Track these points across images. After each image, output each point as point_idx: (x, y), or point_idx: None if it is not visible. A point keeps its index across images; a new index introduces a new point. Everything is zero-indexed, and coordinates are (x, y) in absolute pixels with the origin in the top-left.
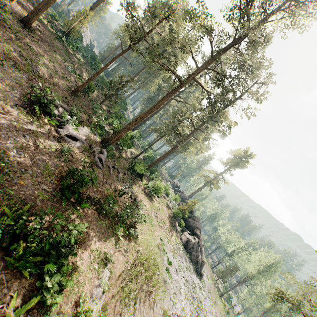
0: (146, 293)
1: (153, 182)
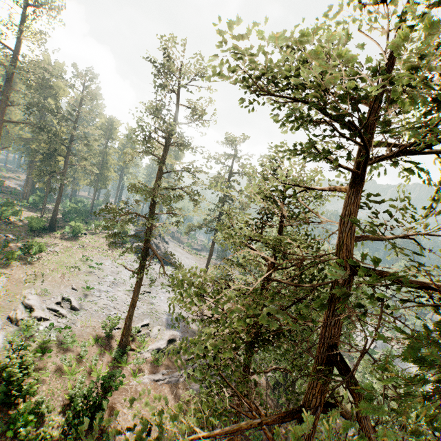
0: (58, 279)
1: (67, 226)
